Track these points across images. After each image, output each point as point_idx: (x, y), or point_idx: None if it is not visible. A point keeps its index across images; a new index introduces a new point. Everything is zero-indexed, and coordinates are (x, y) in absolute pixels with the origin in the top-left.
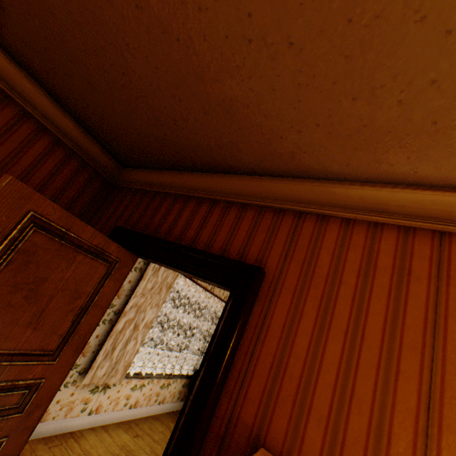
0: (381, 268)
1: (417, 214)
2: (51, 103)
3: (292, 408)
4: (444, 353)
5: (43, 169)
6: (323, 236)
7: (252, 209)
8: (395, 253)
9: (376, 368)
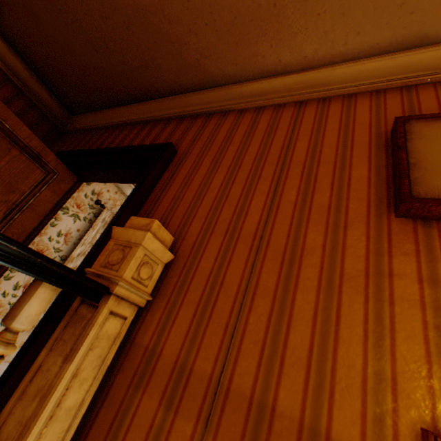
0: (260, 129)
1: (286, 94)
2: (1, 42)
3: (183, 218)
4: (291, 159)
5: None
6: (223, 123)
7: (175, 121)
8: (270, 119)
9: (246, 180)
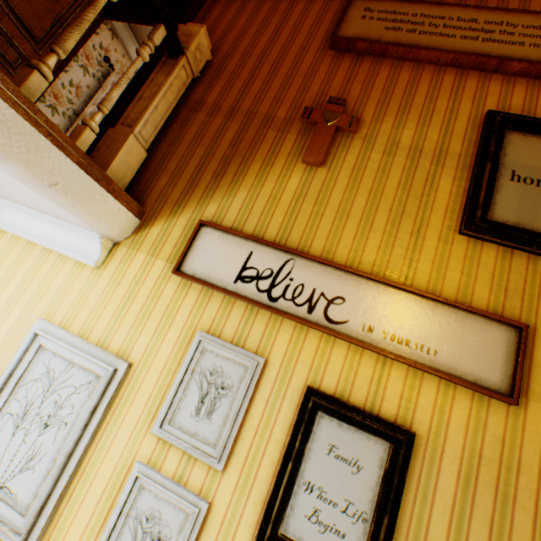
0: None
1: None
2: None
3: (215, 45)
4: (291, 16)
5: None
6: None
7: None
8: None
9: (260, 25)
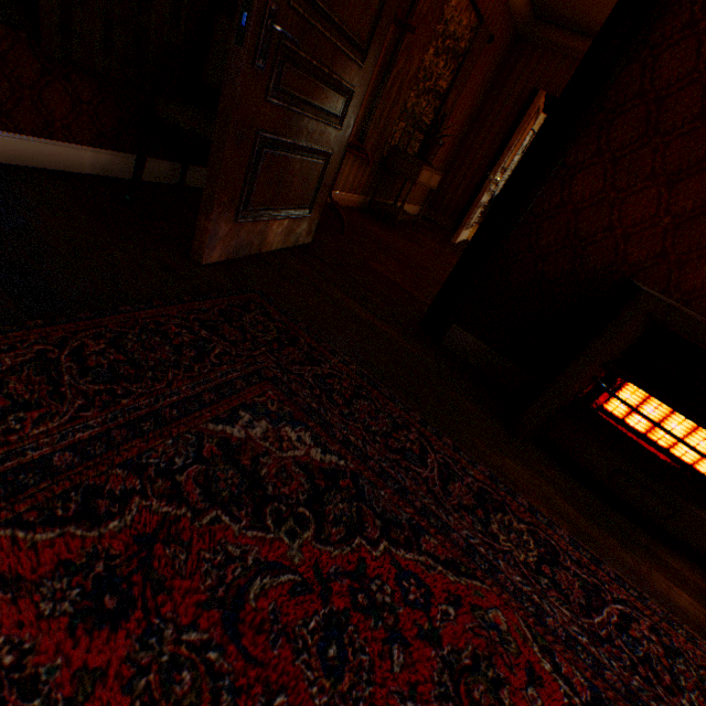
0: None
1: None
2: None
3: None
4: None
5: (495, 47)
6: None
7: None
8: None
9: None
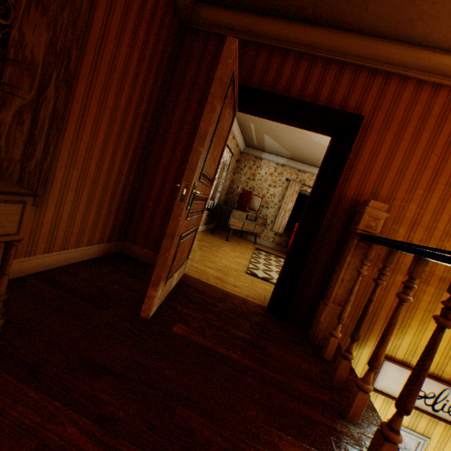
0: (432, 115)
1: None
2: None
3: (373, 187)
4: (448, 156)
5: (147, 9)
6: (402, 94)
7: (349, 68)
8: (442, 106)
9: (416, 166)
